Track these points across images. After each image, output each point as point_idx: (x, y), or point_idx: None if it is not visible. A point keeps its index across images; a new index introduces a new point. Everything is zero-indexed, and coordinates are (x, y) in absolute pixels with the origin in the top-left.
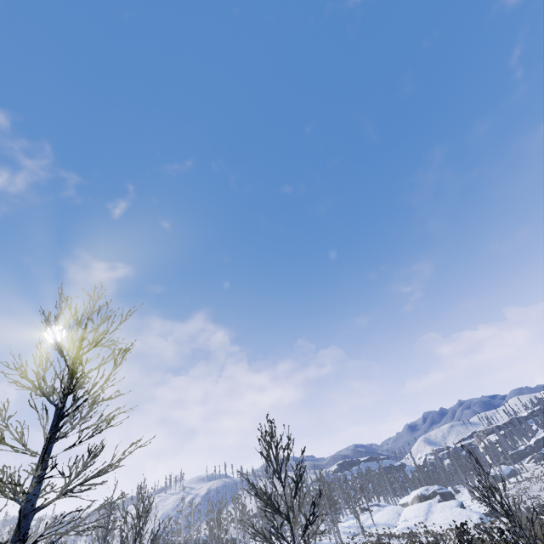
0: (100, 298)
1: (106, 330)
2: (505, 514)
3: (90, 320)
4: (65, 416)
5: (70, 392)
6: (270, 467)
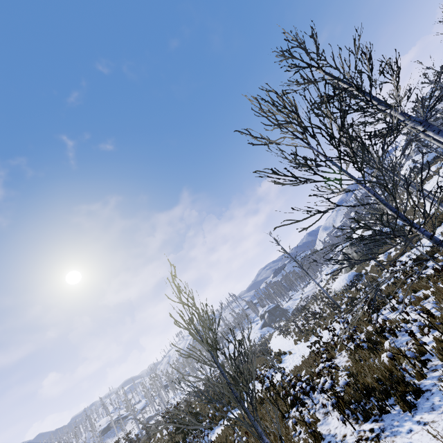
0: None
1: None
2: None
3: None
4: None
5: None
6: None
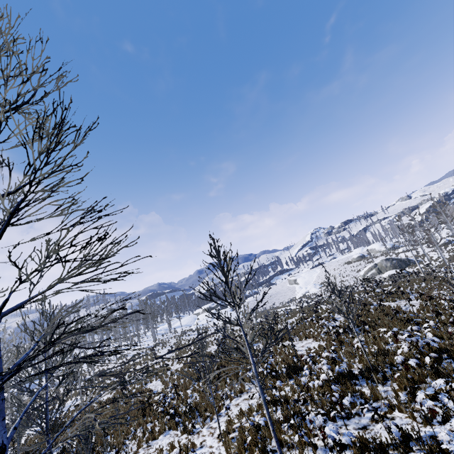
0: (4, 32)
1: (37, 88)
2: (339, 295)
3: (20, 53)
4: (2, 195)
5: (53, 149)
6: (215, 275)
